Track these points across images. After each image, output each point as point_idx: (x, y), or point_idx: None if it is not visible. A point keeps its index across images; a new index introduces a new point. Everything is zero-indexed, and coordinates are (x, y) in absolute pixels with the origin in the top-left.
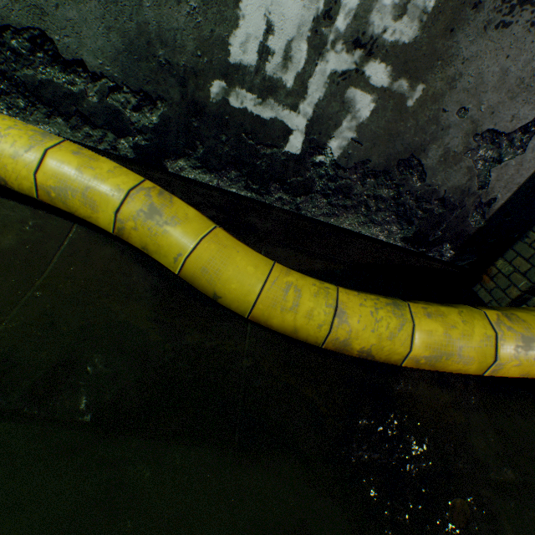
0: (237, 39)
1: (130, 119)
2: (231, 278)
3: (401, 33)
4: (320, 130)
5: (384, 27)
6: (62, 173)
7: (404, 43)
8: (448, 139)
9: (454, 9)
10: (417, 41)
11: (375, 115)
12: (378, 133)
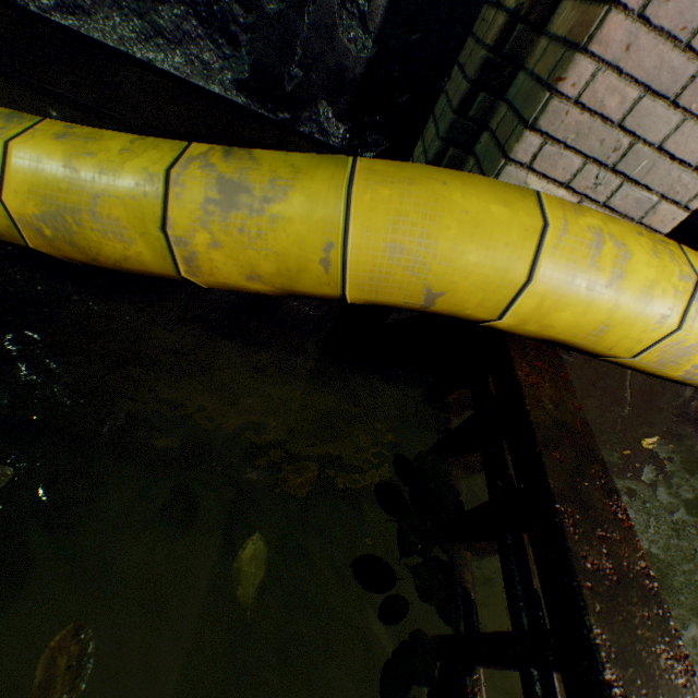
0: None
1: None
2: None
3: None
4: None
5: None
6: None
7: None
8: None
9: None
10: None
11: None
12: None
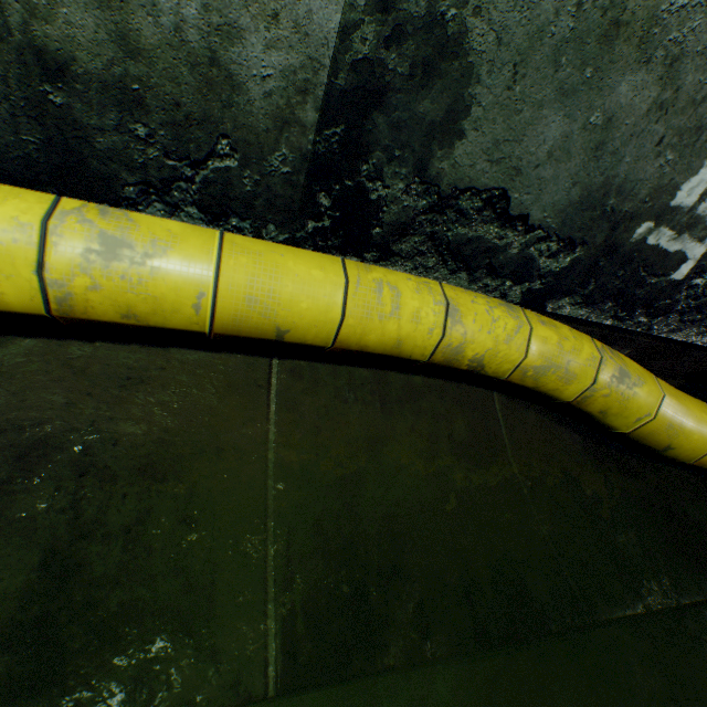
0: (688, 185)
1: (538, 266)
2: (692, 429)
3: None
4: None
5: None
6: (545, 350)
7: None
8: None
9: None
10: None
11: None
12: None
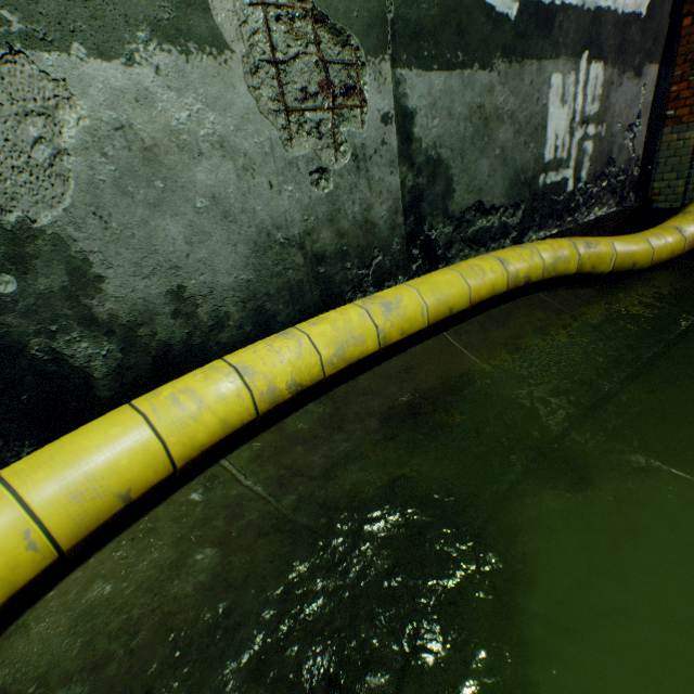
0: (546, 151)
1: (509, 224)
2: (636, 249)
3: (594, 109)
4: (577, 171)
5: (589, 110)
6: (548, 254)
7: (595, 112)
8: (617, 140)
9: (606, 90)
10: (599, 109)
11: (593, 149)
12: (595, 156)
